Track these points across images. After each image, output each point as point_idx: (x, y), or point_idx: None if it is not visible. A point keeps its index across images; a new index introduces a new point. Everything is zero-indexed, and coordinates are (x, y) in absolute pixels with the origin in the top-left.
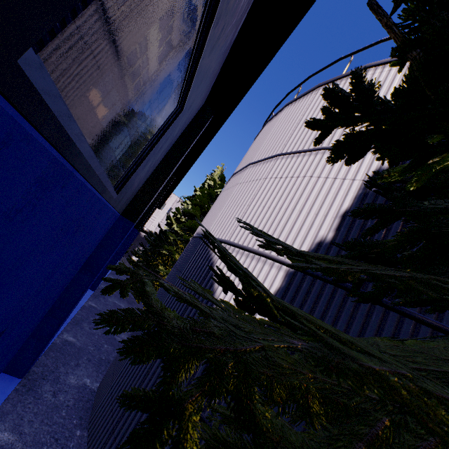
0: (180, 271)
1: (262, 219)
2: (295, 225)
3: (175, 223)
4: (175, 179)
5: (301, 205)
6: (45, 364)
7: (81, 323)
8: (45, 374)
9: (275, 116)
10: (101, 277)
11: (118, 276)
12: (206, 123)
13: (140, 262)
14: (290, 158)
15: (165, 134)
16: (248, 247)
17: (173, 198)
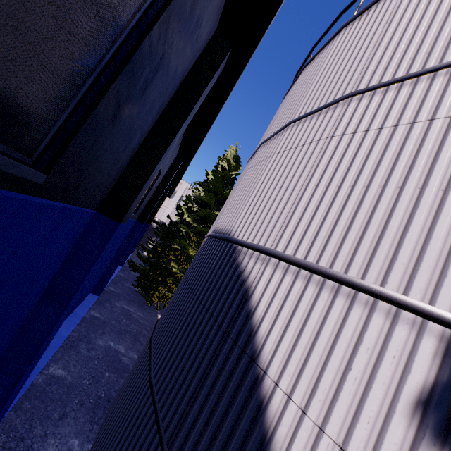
0: (193, 291)
1: (342, 211)
2: (437, 222)
3: (187, 213)
4: (183, 162)
5: (442, 176)
6: (13, 426)
7: (77, 345)
8: (9, 447)
9: (320, 52)
10: (105, 280)
11: (129, 272)
12: (220, 63)
13: (150, 258)
14: (380, 94)
15: (144, 45)
16: (320, 266)
17: (184, 185)
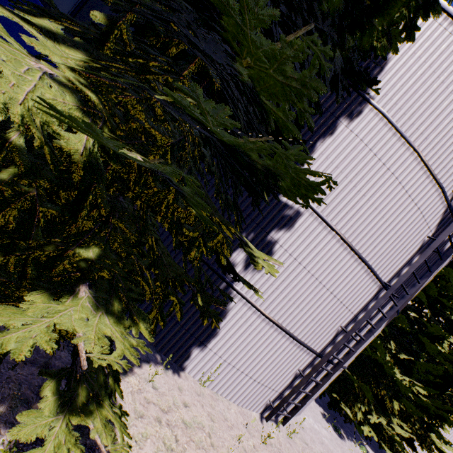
0: None
1: None
2: None
3: None
4: None
5: None
6: None
7: None
8: None
9: None
10: None
11: None
12: None
13: None
14: None
15: None
16: None
17: None
